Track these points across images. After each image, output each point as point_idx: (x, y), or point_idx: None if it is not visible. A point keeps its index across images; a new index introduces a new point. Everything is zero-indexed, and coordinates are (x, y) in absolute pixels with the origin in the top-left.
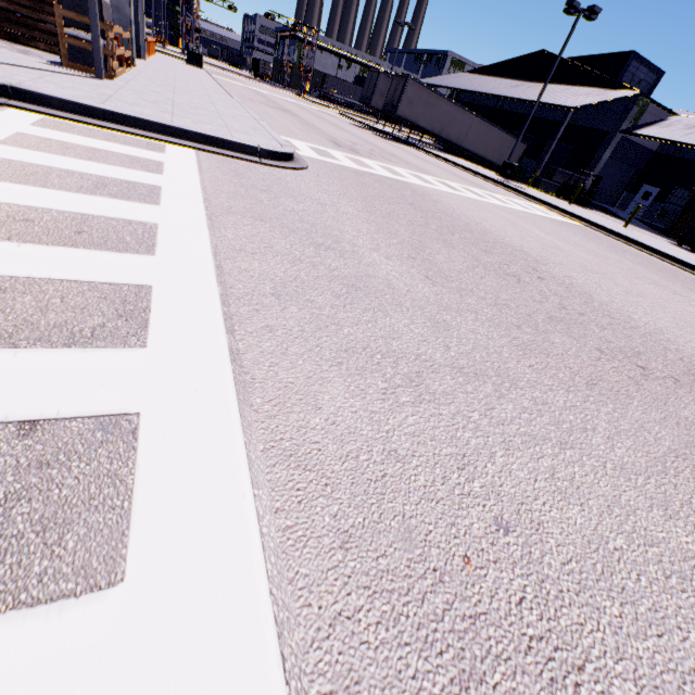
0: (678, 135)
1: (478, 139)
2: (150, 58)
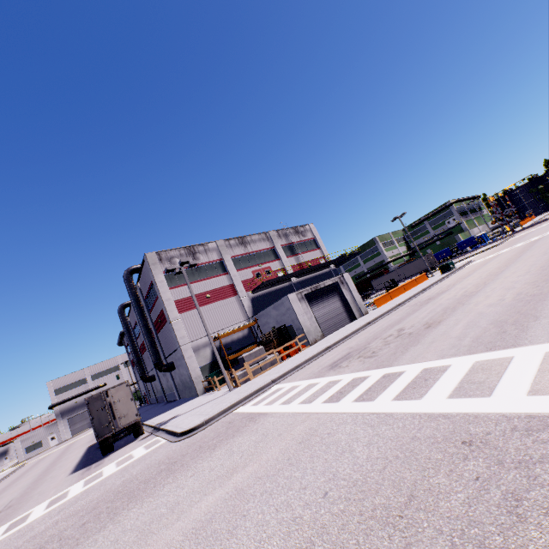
0: None
1: None
2: (387, 302)
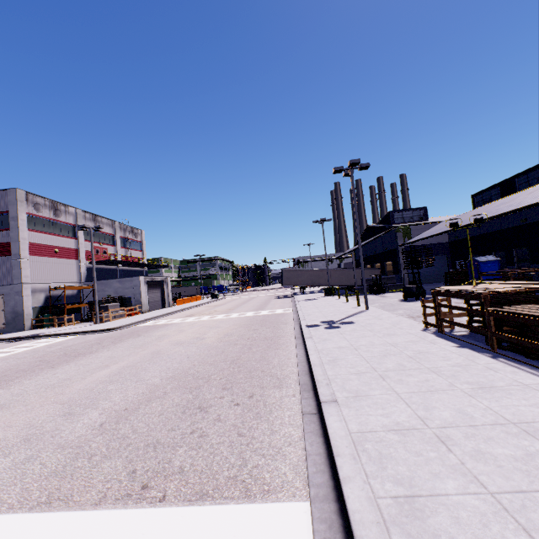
0: (422, 235)
1: (340, 278)
2: (182, 304)
